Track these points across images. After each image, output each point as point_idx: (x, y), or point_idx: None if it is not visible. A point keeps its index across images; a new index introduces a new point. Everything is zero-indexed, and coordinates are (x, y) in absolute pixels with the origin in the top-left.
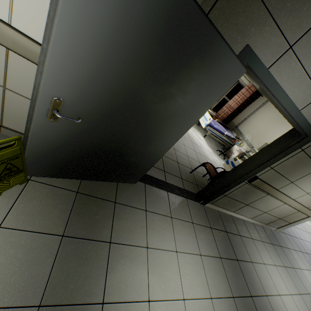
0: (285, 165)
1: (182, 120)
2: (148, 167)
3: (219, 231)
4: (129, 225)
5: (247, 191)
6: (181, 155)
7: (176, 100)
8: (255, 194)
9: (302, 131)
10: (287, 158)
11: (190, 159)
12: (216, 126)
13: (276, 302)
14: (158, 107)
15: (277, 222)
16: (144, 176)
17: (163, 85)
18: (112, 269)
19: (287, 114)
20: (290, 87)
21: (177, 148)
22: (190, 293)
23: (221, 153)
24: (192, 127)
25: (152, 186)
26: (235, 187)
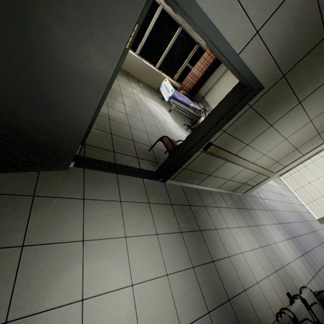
0: (237, 126)
1: (88, 73)
2: (74, 147)
3: (182, 206)
4: (55, 220)
5: (206, 160)
6: (138, 132)
7: (57, 36)
8: (215, 163)
9: (246, 83)
10: (238, 117)
11: (150, 136)
12: (180, 98)
13: (238, 260)
14: (30, 47)
15: (242, 188)
16: (83, 160)
17: (11, 1)
18: (25, 278)
19: (225, 60)
20: (220, 19)
21: (134, 125)
22: (141, 277)
23: (189, 128)
24: (155, 102)
25: (95, 170)
26: (192, 158)
